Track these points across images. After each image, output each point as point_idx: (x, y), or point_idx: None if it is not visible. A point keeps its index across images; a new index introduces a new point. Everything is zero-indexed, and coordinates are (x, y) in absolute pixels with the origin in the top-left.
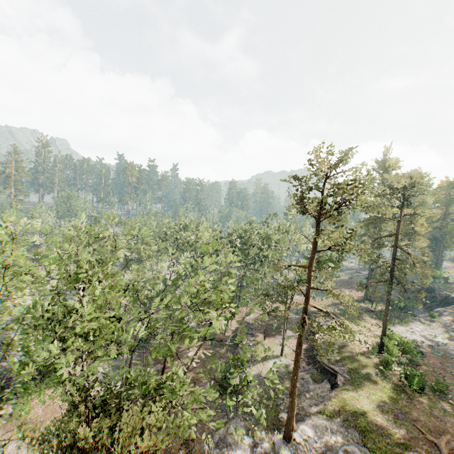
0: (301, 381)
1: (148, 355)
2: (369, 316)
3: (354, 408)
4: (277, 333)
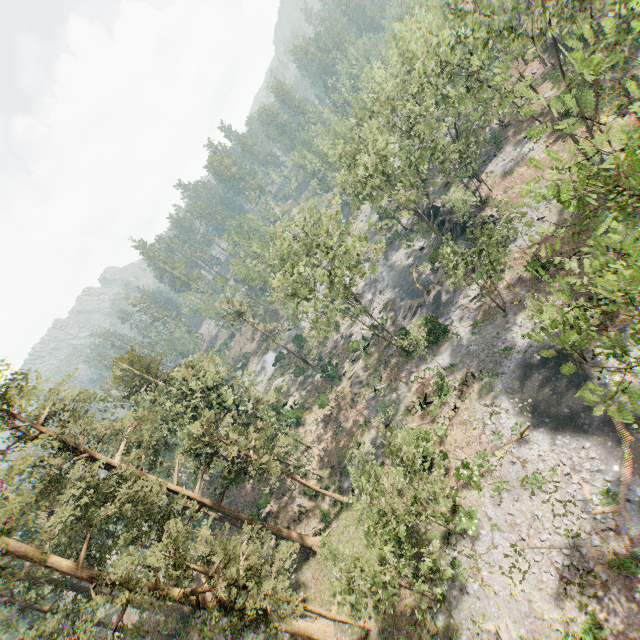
0: None
1: (513, 136)
2: None
3: None
4: None
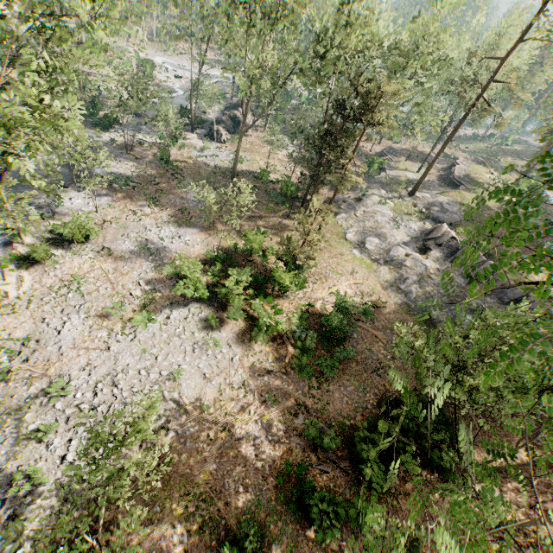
0: (429, 185)
1: None
2: (517, 174)
3: (464, 197)
4: (419, 161)
